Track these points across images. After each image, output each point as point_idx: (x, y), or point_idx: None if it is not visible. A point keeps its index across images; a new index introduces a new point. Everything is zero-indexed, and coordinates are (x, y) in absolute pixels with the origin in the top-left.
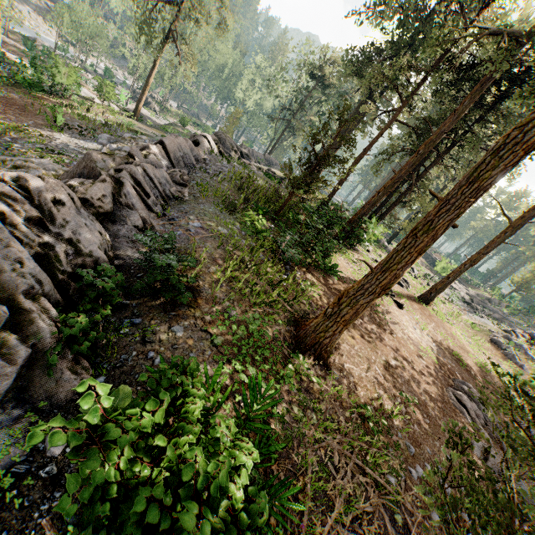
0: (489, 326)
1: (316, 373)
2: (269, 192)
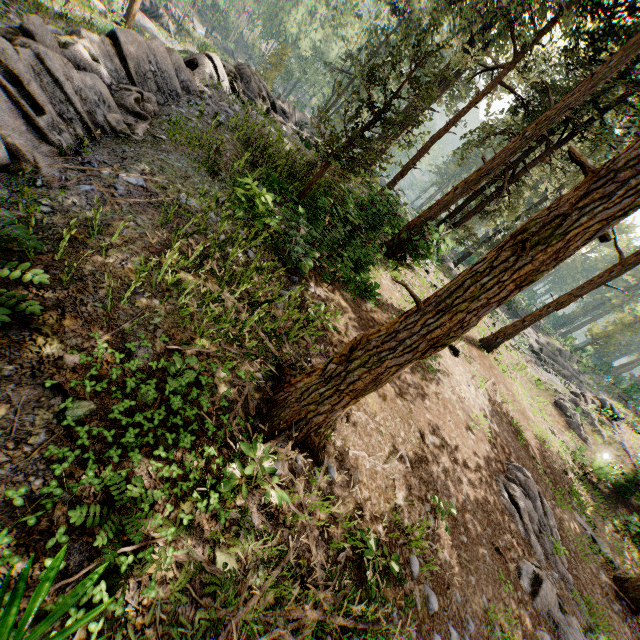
0: (556, 385)
1: (290, 473)
2: (297, 162)
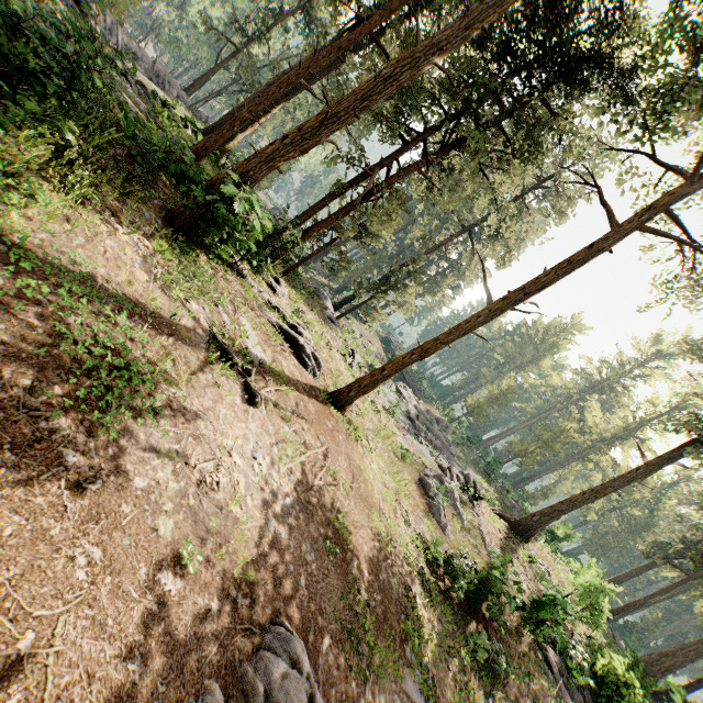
0: (425, 457)
1: None
2: None
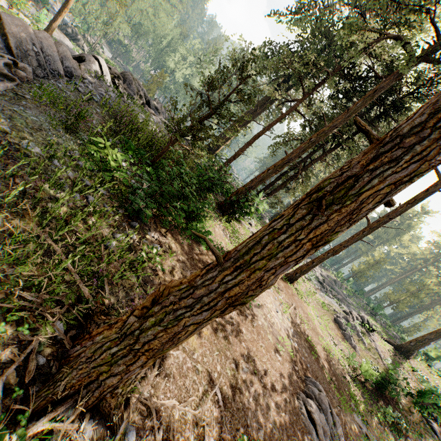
0: (334, 306)
1: None
2: (156, 138)
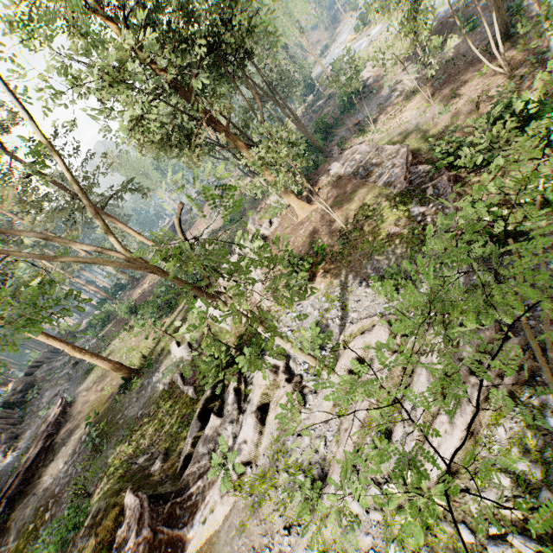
0: None
1: None
2: None
